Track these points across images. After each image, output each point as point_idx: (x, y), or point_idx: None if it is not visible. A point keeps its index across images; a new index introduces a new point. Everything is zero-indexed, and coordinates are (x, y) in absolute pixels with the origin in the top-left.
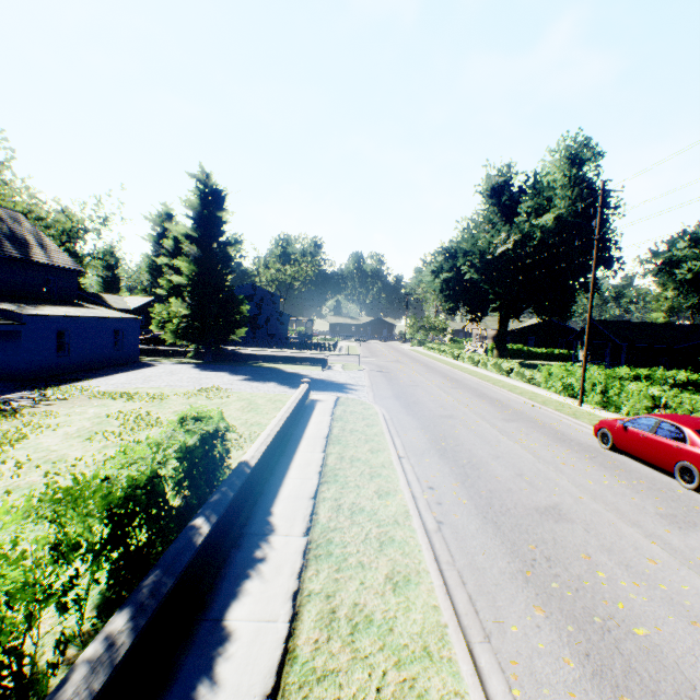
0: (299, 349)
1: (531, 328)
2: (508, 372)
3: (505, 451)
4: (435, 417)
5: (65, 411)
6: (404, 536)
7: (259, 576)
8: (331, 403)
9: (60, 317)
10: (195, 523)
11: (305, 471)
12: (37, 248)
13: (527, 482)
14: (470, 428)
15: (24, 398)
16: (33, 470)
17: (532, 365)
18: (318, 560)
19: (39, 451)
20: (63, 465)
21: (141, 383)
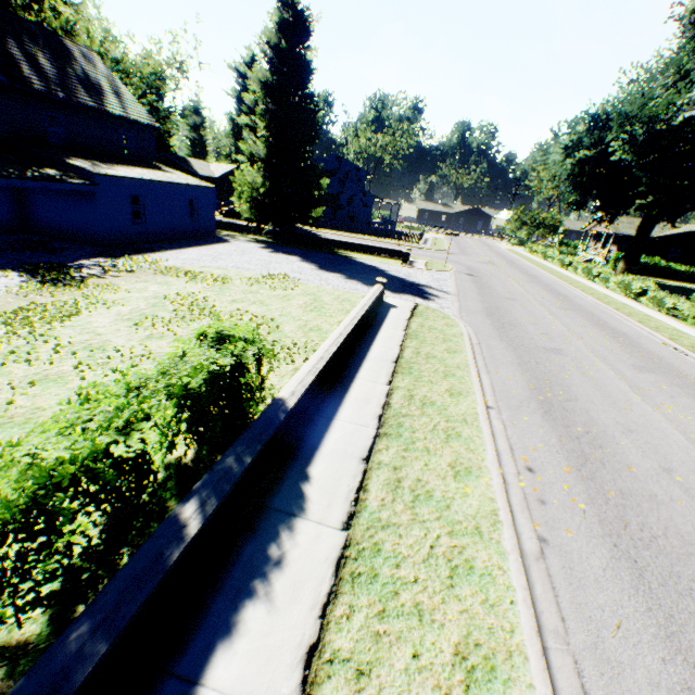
0: (379, 237)
1: (679, 238)
2: (637, 295)
3: (641, 421)
4: (537, 349)
5: (126, 286)
6: (488, 564)
7: (267, 599)
8: (407, 311)
9: (133, 180)
10: (178, 516)
11: (361, 412)
12: (112, 97)
13: (681, 488)
14: (586, 374)
15: (96, 266)
16: (68, 357)
17: (667, 287)
18: (355, 585)
19: (85, 332)
20: (100, 355)
21: (210, 261)
